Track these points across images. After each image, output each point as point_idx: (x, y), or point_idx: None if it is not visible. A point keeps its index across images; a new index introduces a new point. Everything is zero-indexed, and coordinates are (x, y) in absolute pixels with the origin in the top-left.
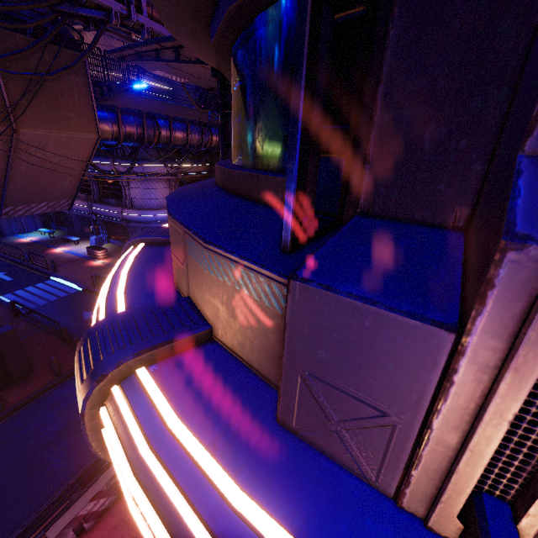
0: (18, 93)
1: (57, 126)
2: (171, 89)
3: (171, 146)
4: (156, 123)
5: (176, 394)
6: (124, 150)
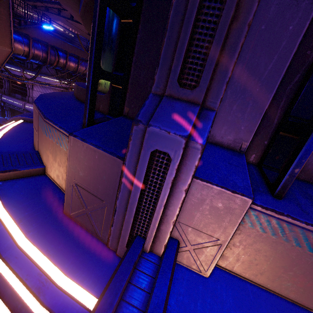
0: None
1: None
2: (73, 36)
3: (66, 70)
4: (57, 53)
5: (8, 196)
6: (33, 65)
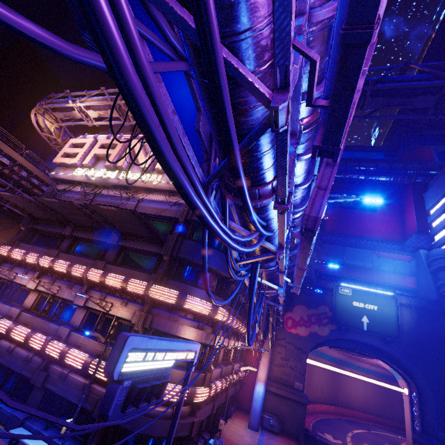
0: (0, 228)
1: (3, 237)
2: None
3: None
4: None
5: None
6: None
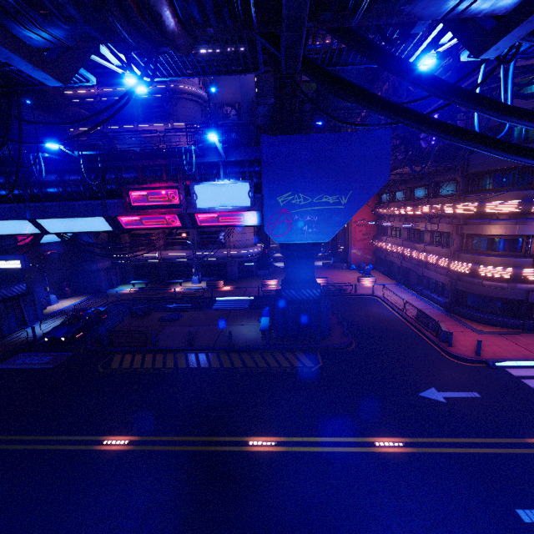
0: None
1: None
2: None
3: None
4: None
5: None
6: None
